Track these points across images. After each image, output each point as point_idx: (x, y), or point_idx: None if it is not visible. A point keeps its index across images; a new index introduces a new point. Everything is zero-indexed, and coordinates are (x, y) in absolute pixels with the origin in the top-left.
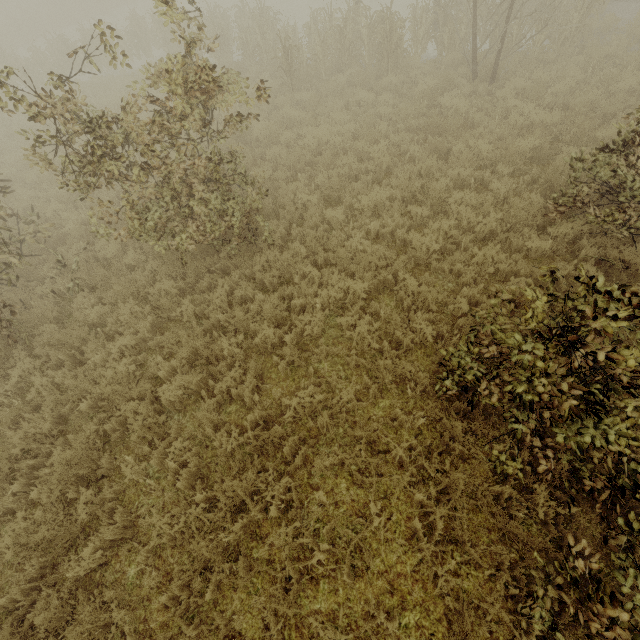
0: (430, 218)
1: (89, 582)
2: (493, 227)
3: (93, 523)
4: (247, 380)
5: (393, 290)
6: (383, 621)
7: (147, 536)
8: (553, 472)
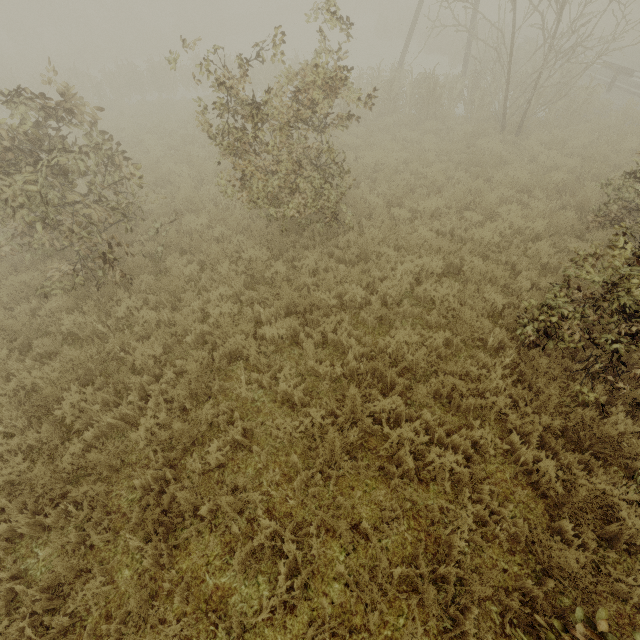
0: (481, 225)
1: (208, 480)
2: (540, 231)
3: (205, 434)
4: (344, 326)
5: (457, 274)
6: (497, 508)
7: (260, 445)
8: (625, 400)
